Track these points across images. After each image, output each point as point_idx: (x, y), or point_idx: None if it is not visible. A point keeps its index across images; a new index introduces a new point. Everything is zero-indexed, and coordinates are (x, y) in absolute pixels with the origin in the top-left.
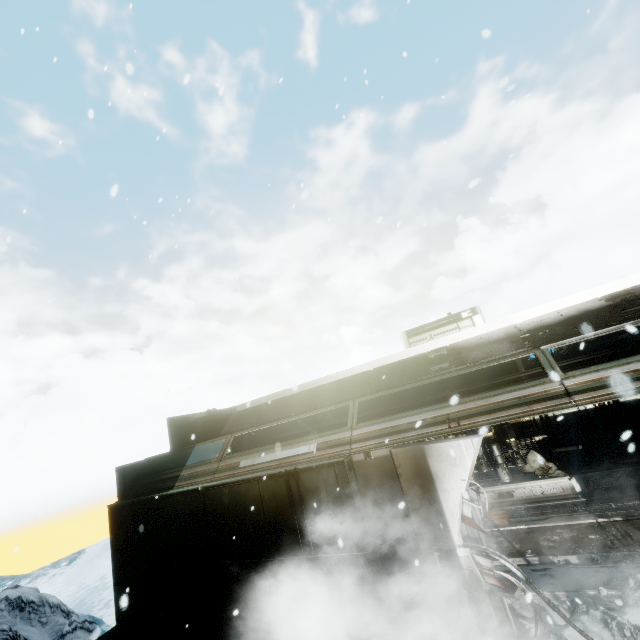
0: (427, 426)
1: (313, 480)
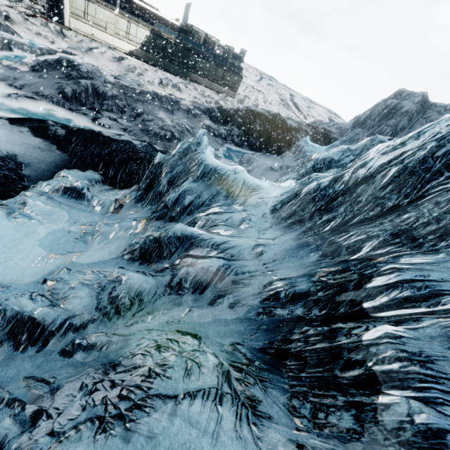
0: None
1: None
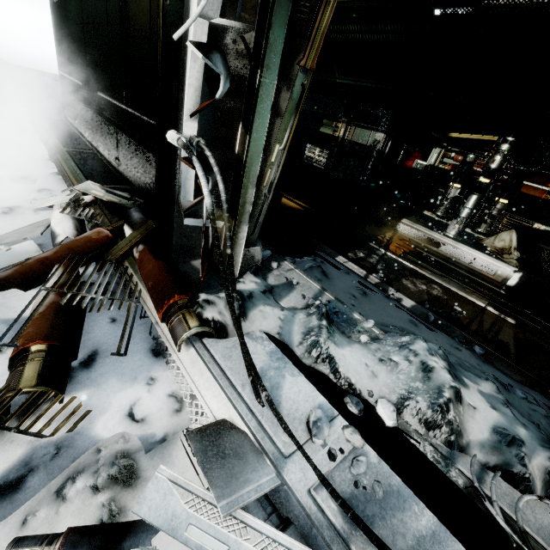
0: None
1: None
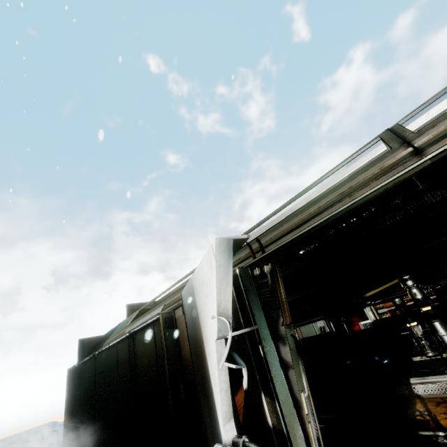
0: (237, 264)
1: (142, 340)
